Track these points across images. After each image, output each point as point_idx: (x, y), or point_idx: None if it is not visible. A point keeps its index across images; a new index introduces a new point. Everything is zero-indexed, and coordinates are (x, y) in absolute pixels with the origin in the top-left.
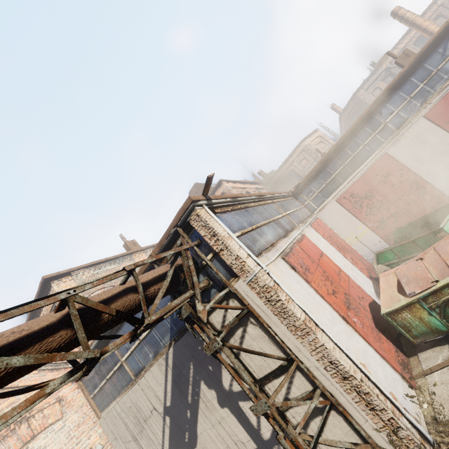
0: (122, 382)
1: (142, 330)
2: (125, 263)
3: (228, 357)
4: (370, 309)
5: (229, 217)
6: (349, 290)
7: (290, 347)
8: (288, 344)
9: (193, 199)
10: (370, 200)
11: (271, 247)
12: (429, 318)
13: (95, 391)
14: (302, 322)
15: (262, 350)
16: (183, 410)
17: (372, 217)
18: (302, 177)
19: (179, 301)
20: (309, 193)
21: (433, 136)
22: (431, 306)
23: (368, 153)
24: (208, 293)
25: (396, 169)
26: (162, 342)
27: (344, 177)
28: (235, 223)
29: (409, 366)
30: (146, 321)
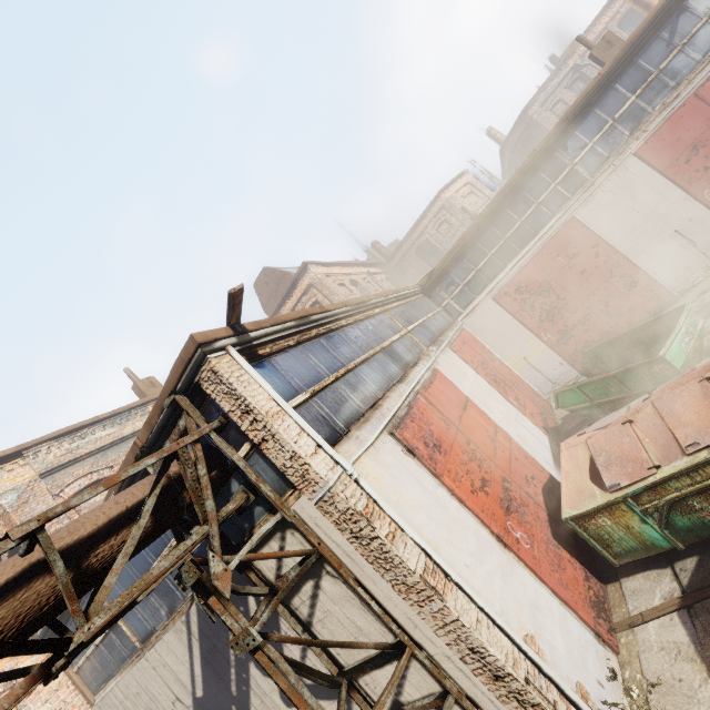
0: (121, 651)
1: (60, 666)
2: (133, 422)
3: (275, 662)
4: (544, 498)
5: (291, 359)
6: (511, 468)
7: (398, 619)
8: (396, 615)
9: (199, 341)
10: (547, 298)
11: (371, 410)
12: (642, 527)
13: (79, 662)
14: (419, 578)
15: (349, 620)
16: (225, 706)
17: (550, 326)
18: (442, 252)
19: (171, 560)
20: (450, 286)
21: (649, 188)
22: (645, 510)
23: (545, 217)
24: (249, 514)
25: (589, 245)
26: (179, 592)
27: (505, 259)
28: (301, 371)
29: (606, 604)
30: (79, 636)
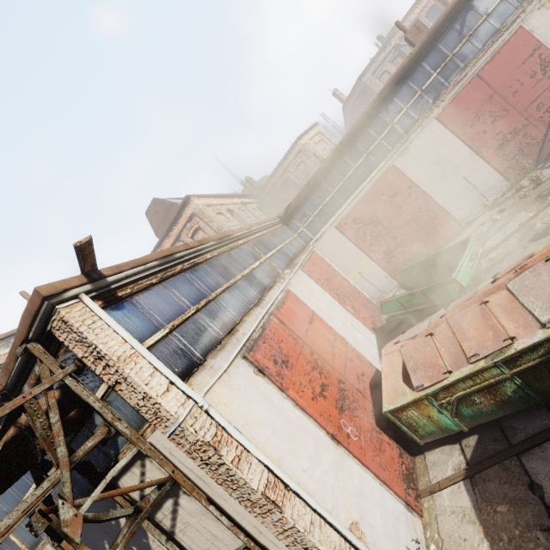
0: None
1: None
2: None
3: None
4: (371, 391)
5: (153, 296)
6: (346, 369)
7: (246, 528)
8: (244, 524)
9: (44, 294)
10: (375, 227)
11: (228, 337)
12: (439, 416)
13: None
14: (261, 496)
15: (206, 530)
16: None
17: (378, 248)
18: (301, 186)
19: (15, 516)
20: (303, 217)
21: (446, 145)
22: (441, 404)
23: (373, 164)
24: (113, 442)
25: (404, 187)
26: None
27: (344, 197)
28: (163, 307)
29: (414, 474)
30: None
